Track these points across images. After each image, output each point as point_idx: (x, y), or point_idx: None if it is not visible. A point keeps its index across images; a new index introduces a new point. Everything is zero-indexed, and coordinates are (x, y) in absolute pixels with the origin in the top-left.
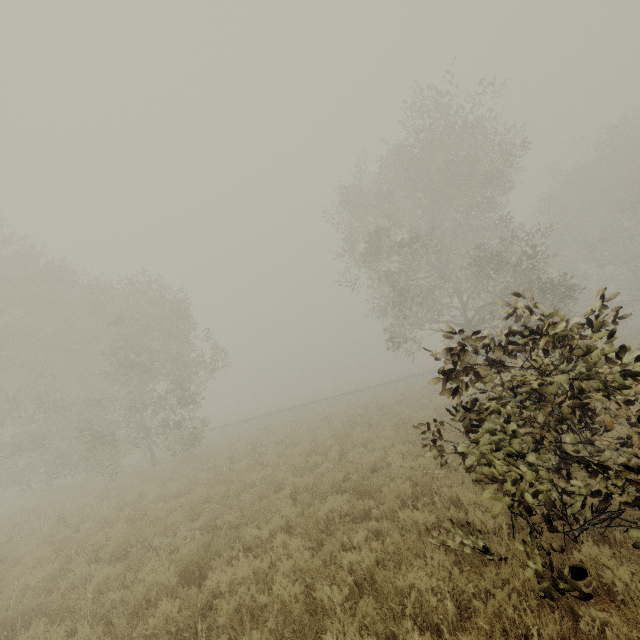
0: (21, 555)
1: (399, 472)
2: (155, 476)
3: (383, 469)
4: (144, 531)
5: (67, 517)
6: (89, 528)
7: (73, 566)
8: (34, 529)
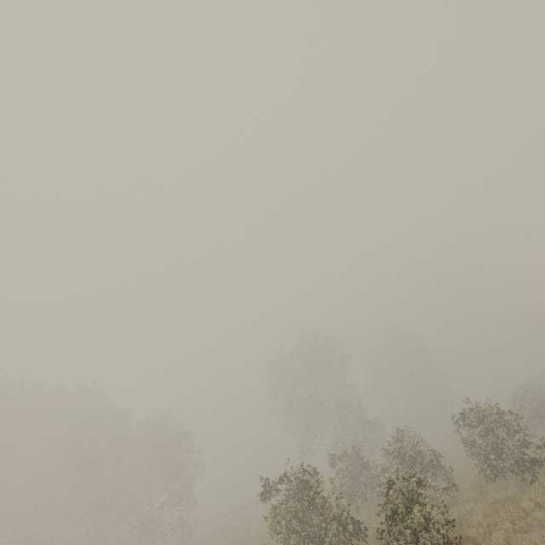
0: None
1: None
2: None
3: None
4: None
5: None
6: None
7: None
8: None
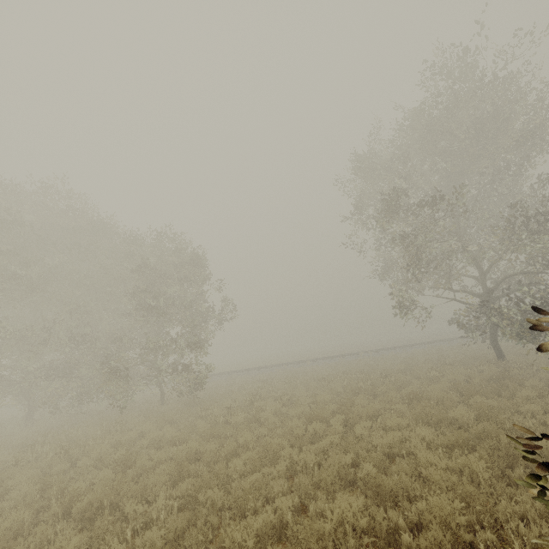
0: (13, 486)
1: (436, 476)
2: (159, 415)
3: (401, 457)
4: (123, 487)
5: (69, 448)
6: (81, 466)
7: (45, 517)
8: (40, 455)
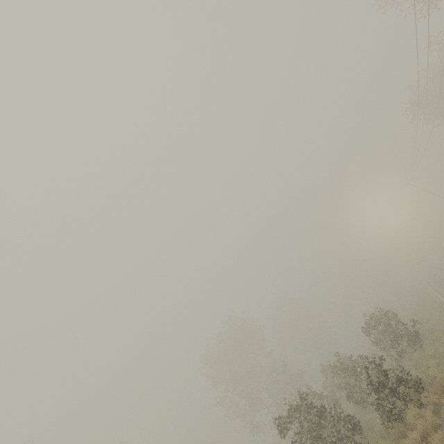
0: None
1: None
2: None
3: None
4: None
5: None
6: None
7: None
8: None
